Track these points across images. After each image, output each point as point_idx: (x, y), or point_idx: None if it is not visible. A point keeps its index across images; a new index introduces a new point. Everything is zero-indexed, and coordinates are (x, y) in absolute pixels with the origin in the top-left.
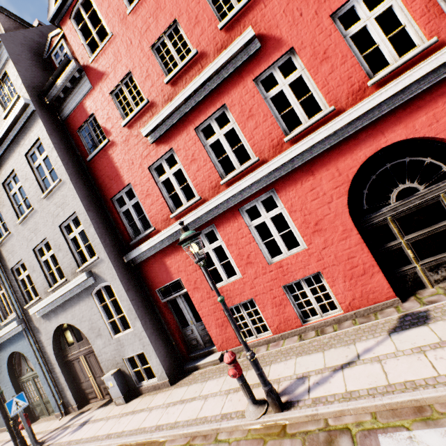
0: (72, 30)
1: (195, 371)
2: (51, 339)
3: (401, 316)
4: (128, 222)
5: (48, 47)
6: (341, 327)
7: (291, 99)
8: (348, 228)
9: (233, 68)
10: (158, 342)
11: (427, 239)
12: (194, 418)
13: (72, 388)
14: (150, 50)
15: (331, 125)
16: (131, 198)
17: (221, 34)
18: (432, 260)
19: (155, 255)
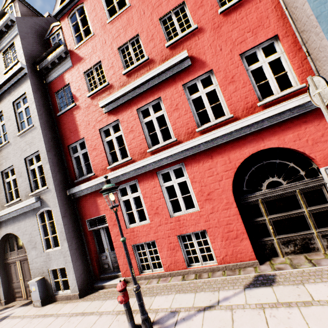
0: (67, 25)
1: (101, 290)
2: None
3: (257, 275)
4: (77, 165)
5: (49, 32)
6: (214, 275)
7: (206, 103)
8: (230, 201)
9: (170, 74)
10: (78, 261)
11: (284, 220)
12: None
13: (4, 286)
14: (117, 50)
15: (228, 127)
16: (85, 147)
17: (167, 50)
18: (285, 237)
19: (90, 193)
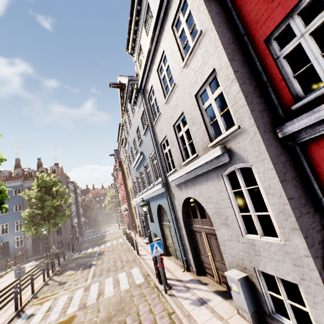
0: None
1: None
2: (181, 206)
3: None
4: (291, 73)
5: None
6: None
7: None
8: None
9: None
10: None
11: None
12: None
13: (193, 253)
14: None
15: None
16: None
17: None
18: None
19: None
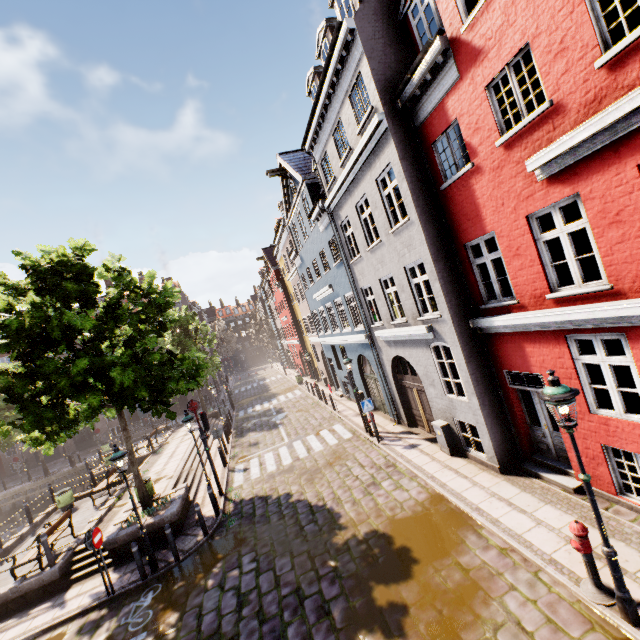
0: None
1: (534, 479)
2: (390, 362)
3: None
4: (482, 278)
5: None
6: None
7: None
8: None
9: None
10: (494, 426)
11: None
12: (518, 533)
13: (404, 408)
14: None
15: None
16: None
17: None
18: None
19: (510, 333)
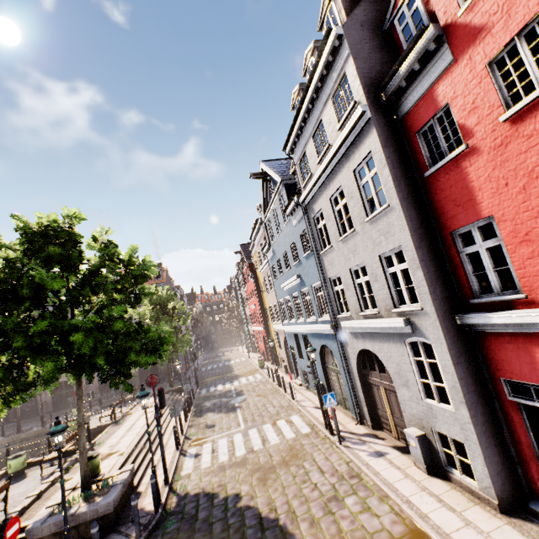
0: None
1: None
2: (355, 355)
3: None
4: (472, 269)
5: (391, 10)
6: None
7: None
8: None
9: None
10: (490, 447)
11: None
12: None
13: (368, 406)
14: None
15: None
16: None
17: None
18: None
19: (513, 333)
